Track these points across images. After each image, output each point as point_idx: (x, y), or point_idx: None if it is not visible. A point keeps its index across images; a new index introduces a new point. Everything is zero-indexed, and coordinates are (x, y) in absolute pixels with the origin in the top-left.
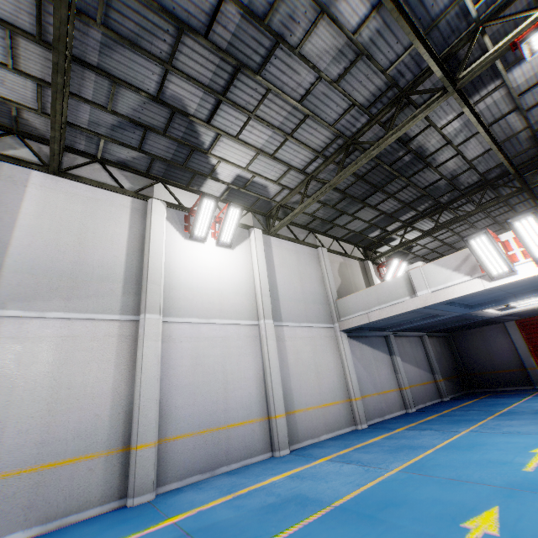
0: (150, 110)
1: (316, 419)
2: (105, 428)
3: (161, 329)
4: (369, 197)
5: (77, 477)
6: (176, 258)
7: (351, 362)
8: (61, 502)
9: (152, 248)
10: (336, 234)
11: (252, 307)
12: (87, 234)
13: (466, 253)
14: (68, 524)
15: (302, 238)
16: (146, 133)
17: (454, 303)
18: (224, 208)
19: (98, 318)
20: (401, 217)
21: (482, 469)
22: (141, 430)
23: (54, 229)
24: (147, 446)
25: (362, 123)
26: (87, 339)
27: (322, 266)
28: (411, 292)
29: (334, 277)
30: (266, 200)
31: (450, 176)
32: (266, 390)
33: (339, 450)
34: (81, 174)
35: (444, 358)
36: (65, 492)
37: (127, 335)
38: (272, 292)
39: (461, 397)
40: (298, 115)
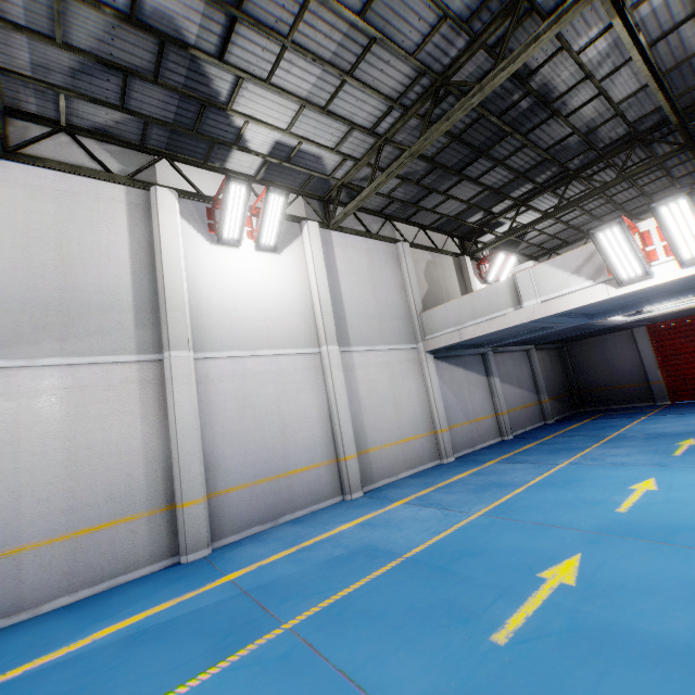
0: (124, 40)
1: (394, 457)
2: (142, 487)
3: (194, 368)
4: (468, 166)
5: (119, 541)
6: (202, 272)
7: (438, 389)
8: (106, 566)
9: (166, 261)
10: (423, 221)
11: (311, 330)
12: (70, 247)
13: (592, 249)
14: (118, 586)
15: (375, 230)
16: (127, 80)
17: (570, 313)
18: (262, 194)
19: (109, 361)
20: (512, 192)
21: (573, 511)
22: (185, 487)
23: (21, 244)
24: (195, 503)
25: (459, 48)
26: (100, 388)
27: (403, 268)
28: (516, 303)
29: (419, 282)
30: (321, 177)
31: (585, 128)
32: (332, 430)
33: (418, 491)
34: (43, 153)
35: (553, 374)
36: (107, 556)
37: (150, 380)
38: (336, 308)
39: (568, 418)
40: (359, 39)
